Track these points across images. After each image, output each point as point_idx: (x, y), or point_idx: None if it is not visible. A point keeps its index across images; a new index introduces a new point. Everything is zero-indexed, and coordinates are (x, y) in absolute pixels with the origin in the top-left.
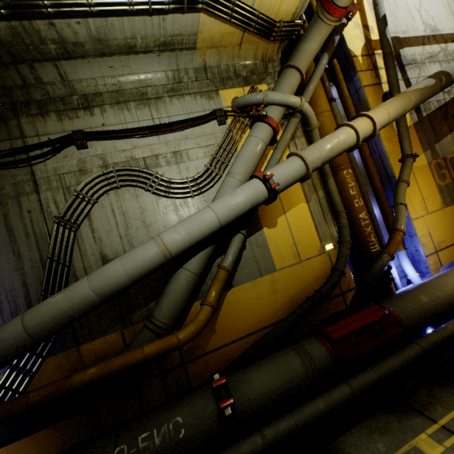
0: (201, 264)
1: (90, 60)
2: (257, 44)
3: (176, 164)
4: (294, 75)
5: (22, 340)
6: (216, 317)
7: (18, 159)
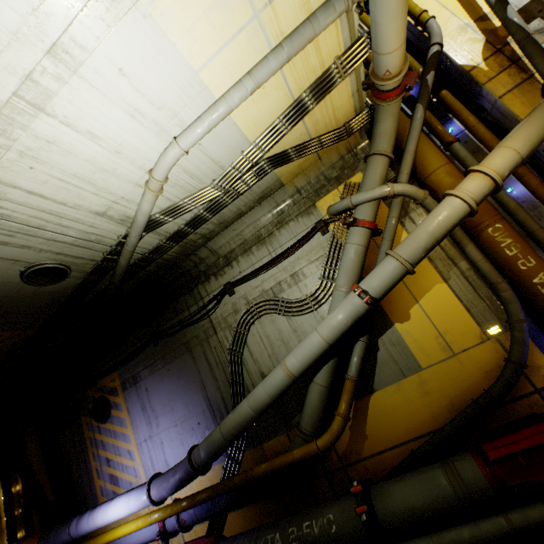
0: (327, 377)
1: (221, 234)
2: (335, 146)
3: (295, 285)
4: (377, 161)
5: (222, 441)
6: (364, 422)
7: (202, 315)
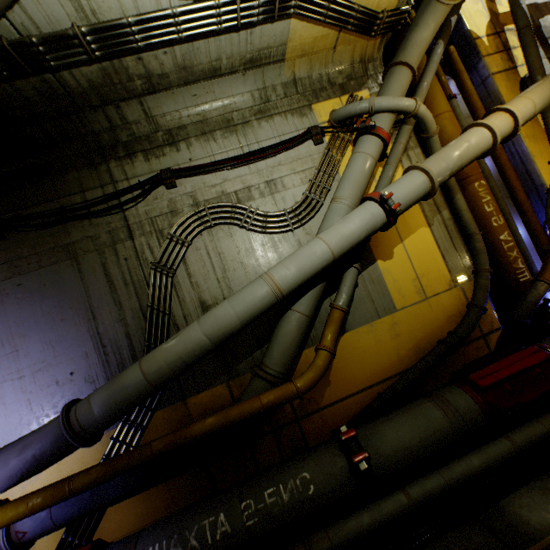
0: (311, 304)
1: (174, 91)
2: (355, 43)
3: (270, 195)
4: (404, 73)
5: (142, 387)
6: (330, 367)
7: (112, 206)
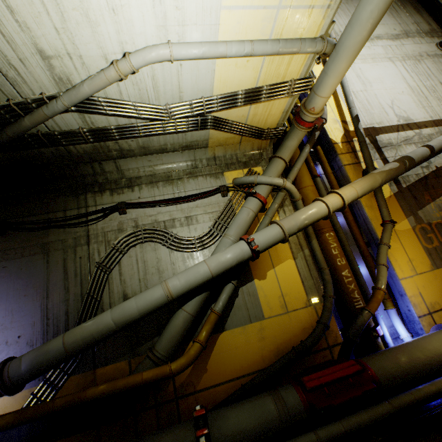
0: (196, 306)
1: (136, 158)
2: (253, 141)
3: (187, 226)
4: (279, 162)
5: (60, 353)
6: (208, 357)
7: (81, 221)
